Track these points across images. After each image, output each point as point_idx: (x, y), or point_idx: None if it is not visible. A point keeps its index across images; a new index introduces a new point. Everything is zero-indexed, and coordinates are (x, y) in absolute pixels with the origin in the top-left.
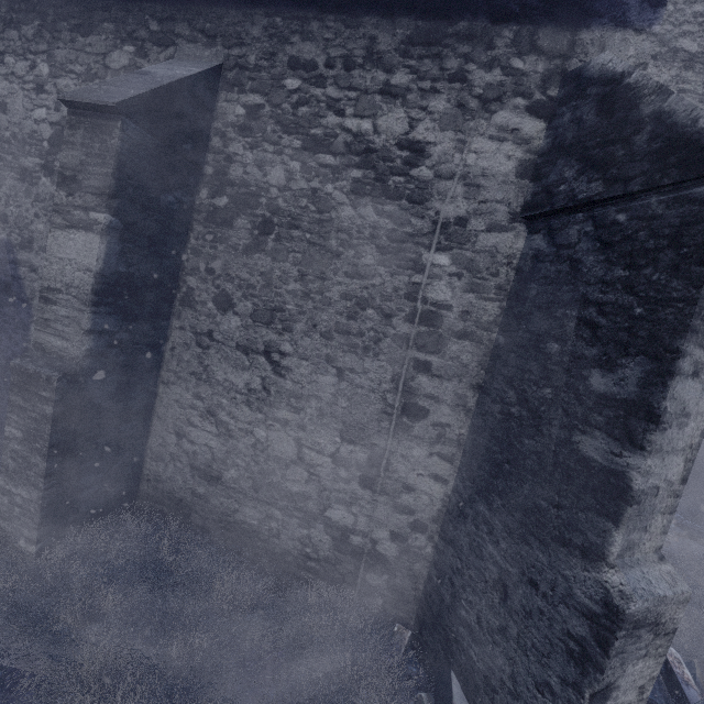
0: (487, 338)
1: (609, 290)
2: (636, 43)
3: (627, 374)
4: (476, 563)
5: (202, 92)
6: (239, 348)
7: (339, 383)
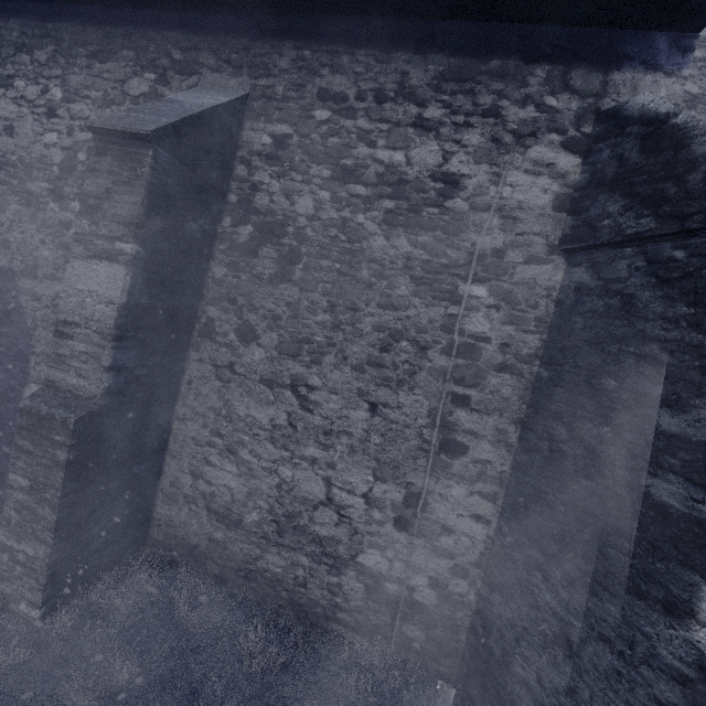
0: (528, 371)
1: (673, 328)
2: (667, 85)
3: (703, 415)
4: (531, 614)
5: (229, 121)
6: (263, 381)
7: (371, 418)
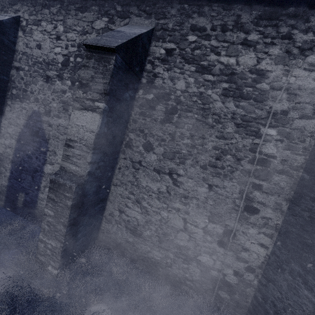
0: (296, 174)
1: None
2: None
3: None
4: (294, 298)
5: (146, 42)
6: (155, 170)
7: (209, 192)
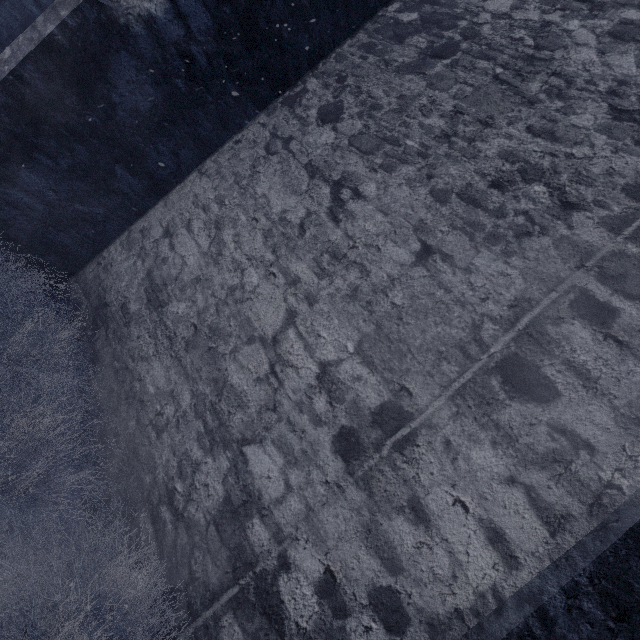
0: None
1: None
2: None
3: None
4: None
5: None
6: (308, 166)
7: (412, 266)
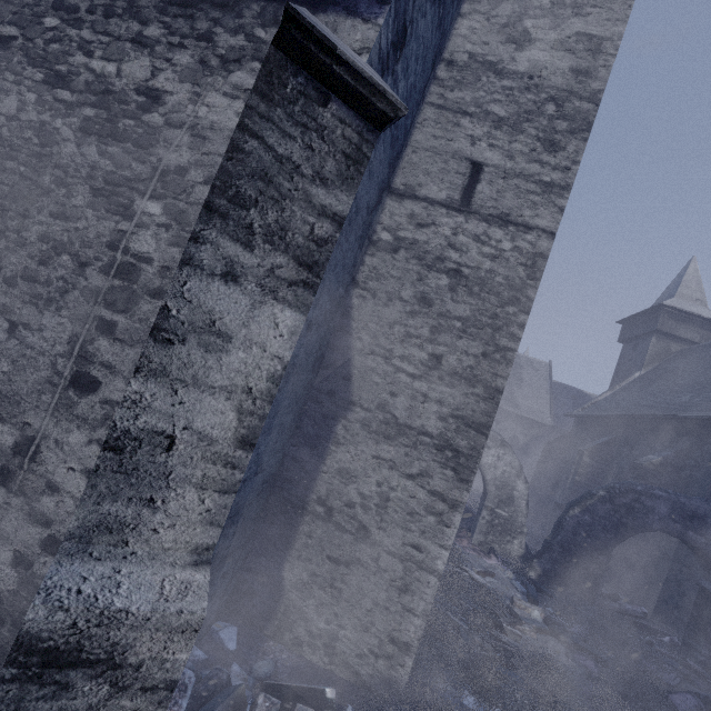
0: None
1: None
2: (363, 30)
3: None
4: None
5: None
6: None
7: (8, 340)
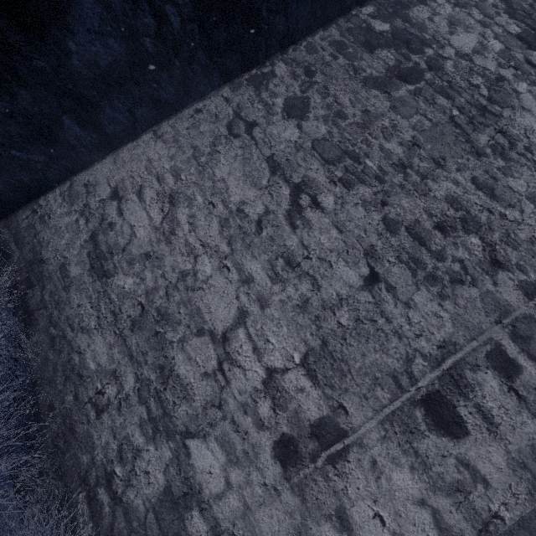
0: None
1: None
2: None
3: None
4: None
5: None
6: (270, 160)
7: (360, 289)
